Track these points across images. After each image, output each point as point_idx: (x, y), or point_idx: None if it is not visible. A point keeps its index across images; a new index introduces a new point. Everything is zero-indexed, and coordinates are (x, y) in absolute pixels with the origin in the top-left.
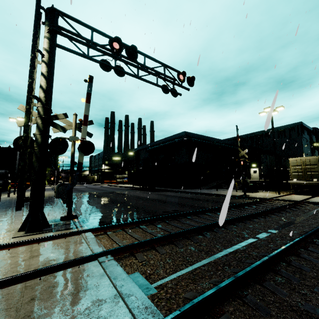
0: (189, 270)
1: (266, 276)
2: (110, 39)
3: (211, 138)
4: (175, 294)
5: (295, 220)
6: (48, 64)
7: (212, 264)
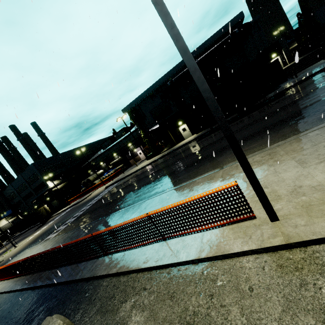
0: None
1: None
2: None
3: None
4: None
5: None
6: None
7: None
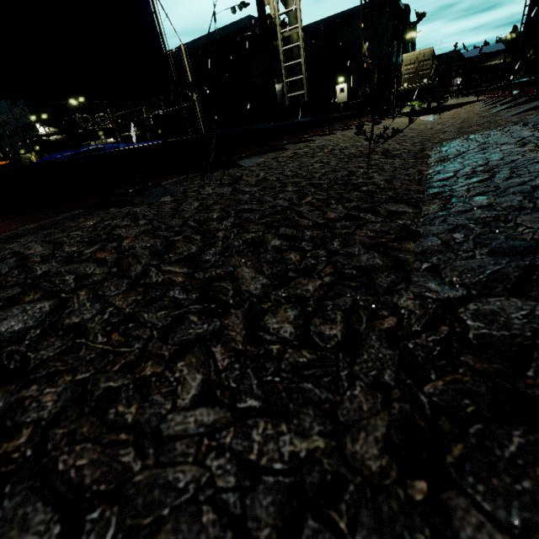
0: None
1: None
2: None
3: None
4: None
5: None
6: None
7: None
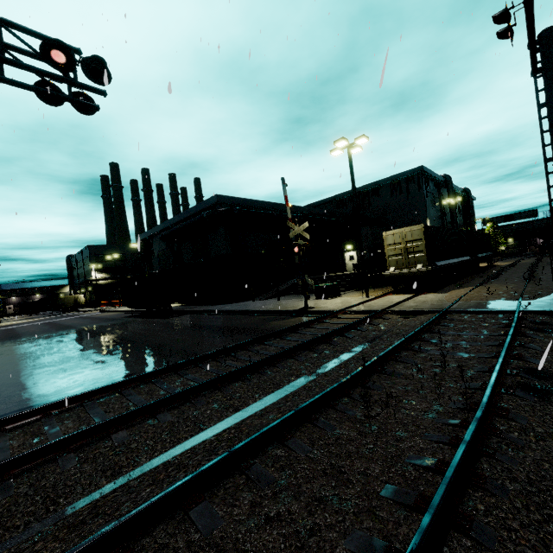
0: None
1: None
2: None
3: (273, 204)
4: None
5: (325, 366)
6: None
7: None
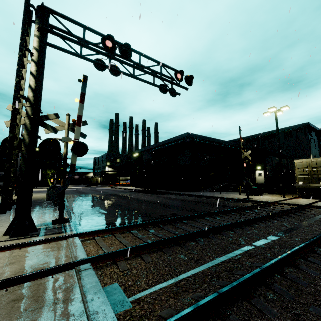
0: (173, 281)
1: (257, 291)
2: (103, 36)
3: (214, 139)
4: (151, 311)
5: (298, 225)
6: (37, 63)
7: (199, 275)
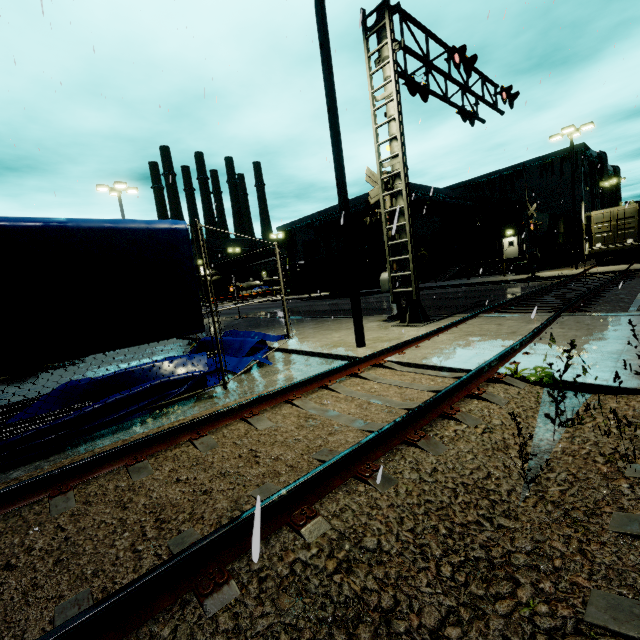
0: None
1: None
2: (451, 48)
3: (437, 190)
4: None
5: None
6: (400, 103)
7: None
